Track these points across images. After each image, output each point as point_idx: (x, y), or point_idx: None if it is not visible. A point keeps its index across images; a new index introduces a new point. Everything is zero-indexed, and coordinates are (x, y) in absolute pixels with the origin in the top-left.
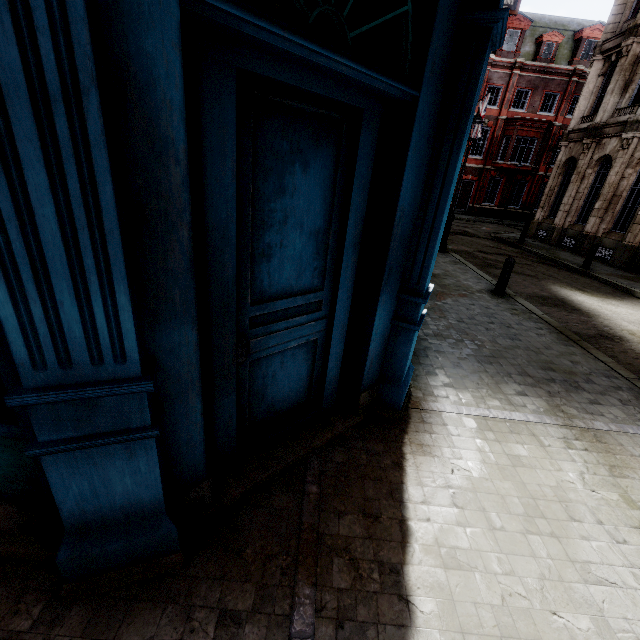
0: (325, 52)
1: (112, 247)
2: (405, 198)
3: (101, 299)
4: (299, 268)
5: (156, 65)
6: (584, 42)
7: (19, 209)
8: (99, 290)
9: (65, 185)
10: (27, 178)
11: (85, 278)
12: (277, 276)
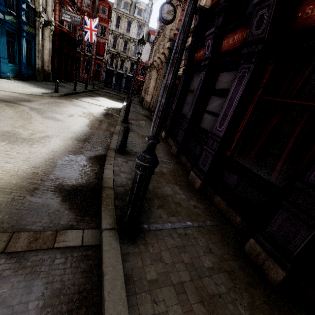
0: None
1: None
2: None
3: None
4: None
5: None
6: None
7: None
8: None
9: None
10: None
11: None
12: None
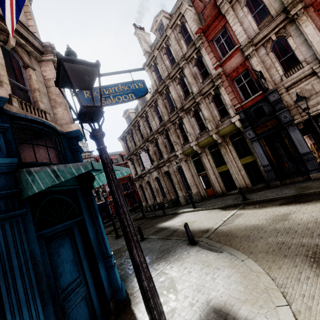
0: (62, 224)
1: (35, 289)
2: (92, 236)
3: (33, 305)
4: (71, 273)
5: (34, 248)
6: (123, 155)
7: (15, 293)
8: (32, 302)
9: (25, 281)
10: (17, 284)
11: (29, 301)
12: (65, 280)
